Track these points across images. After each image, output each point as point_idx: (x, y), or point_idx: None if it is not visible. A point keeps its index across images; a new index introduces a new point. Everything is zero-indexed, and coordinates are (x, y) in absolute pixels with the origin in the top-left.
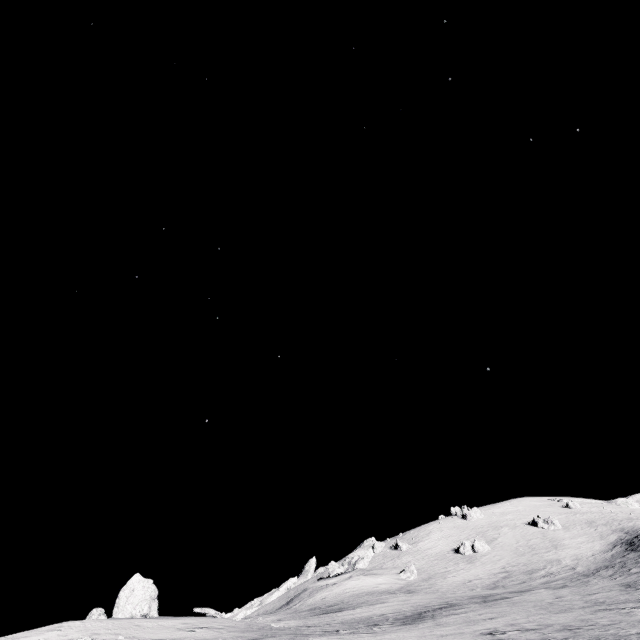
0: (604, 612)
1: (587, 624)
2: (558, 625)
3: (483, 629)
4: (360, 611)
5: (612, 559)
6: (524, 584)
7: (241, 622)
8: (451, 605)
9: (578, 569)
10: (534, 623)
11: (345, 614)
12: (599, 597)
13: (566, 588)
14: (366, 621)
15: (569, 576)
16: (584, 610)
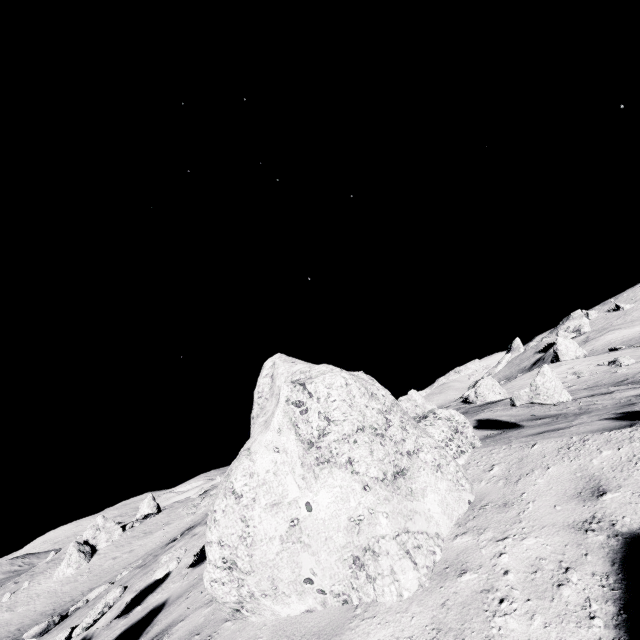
0: None
1: None
2: None
3: None
4: None
5: None
6: None
7: None
8: None
9: None
10: None
11: None
12: None
13: None
14: None
15: None
16: None
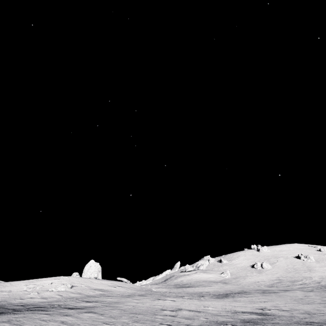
0: None
1: (320, 312)
2: (302, 310)
3: (258, 306)
4: (197, 289)
5: None
6: (288, 287)
7: (138, 286)
8: (244, 292)
9: (322, 283)
10: (288, 307)
11: (190, 289)
12: None
13: (312, 292)
14: (199, 294)
15: (316, 286)
16: (320, 305)
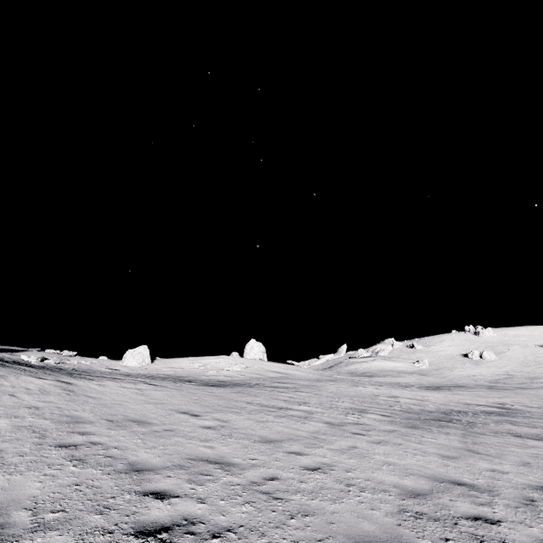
0: None
1: None
2: None
3: (493, 401)
4: (388, 379)
5: None
6: (524, 385)
7: (316, 371)
8: (461, 386)
9: None
10: (537, 405)
11: (377, 379)
12: None
13: None
14: (397, 384)
15: None
16: None
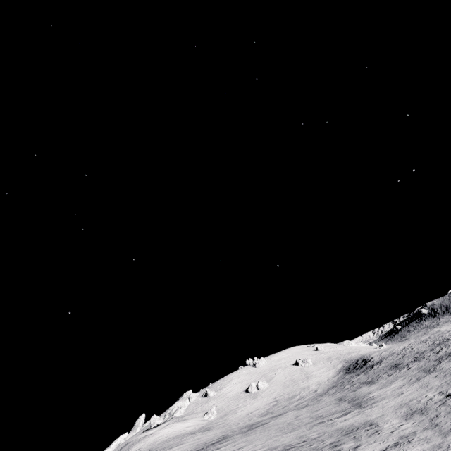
0: (318, 426)
1: (301, 441)
2: (281, 446)
3: None
4: None
5: (337, 381)
6: (285, 408)
7: None
8: (223, 438)
9: (318, 391)
10: (266, 448)
11: None
12: (321, 412)
13: (306, 407)
14: None
15: (312, 397)
16: (306, 426)
